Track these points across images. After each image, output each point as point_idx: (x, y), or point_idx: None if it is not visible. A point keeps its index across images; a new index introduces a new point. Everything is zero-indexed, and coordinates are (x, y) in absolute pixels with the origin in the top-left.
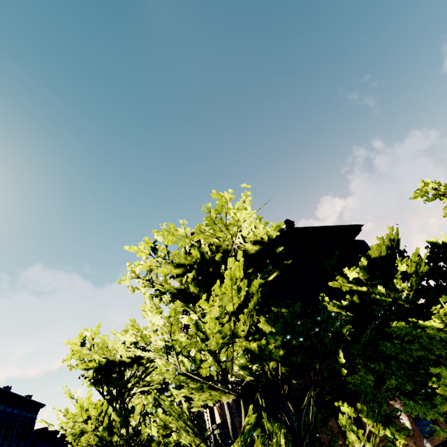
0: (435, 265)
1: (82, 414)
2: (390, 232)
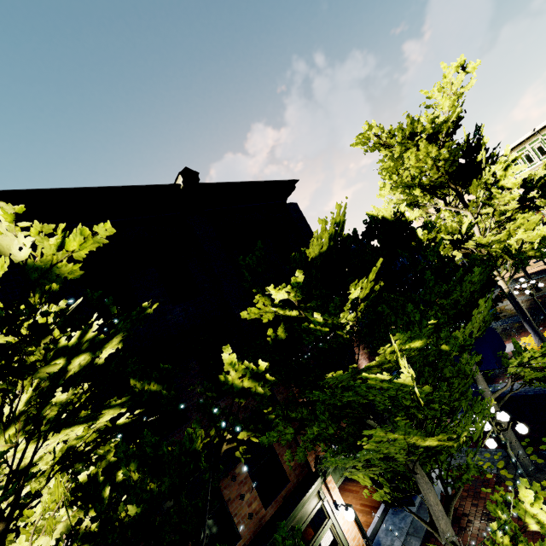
0: (370, 246)
1: None
2: (338, 212)
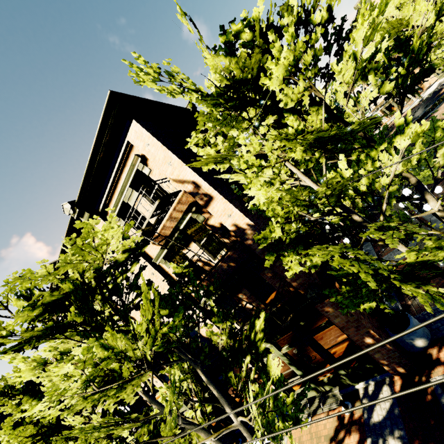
0: None
1: (148, 308)
2: None
